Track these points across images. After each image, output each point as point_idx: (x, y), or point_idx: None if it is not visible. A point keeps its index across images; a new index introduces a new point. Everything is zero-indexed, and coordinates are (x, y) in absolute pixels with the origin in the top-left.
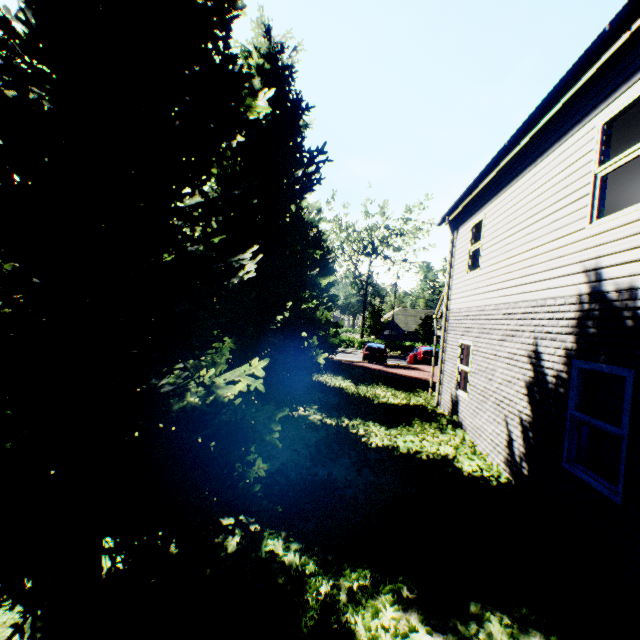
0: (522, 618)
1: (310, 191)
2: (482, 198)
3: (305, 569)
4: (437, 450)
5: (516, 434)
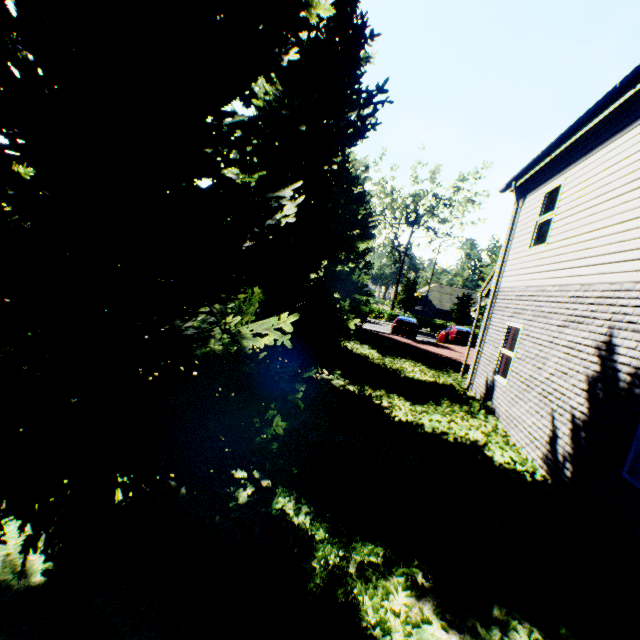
0: (556, 636)
1: (362, 138)
2: (565, 159)
3: (315, 535)
4: (466, 434)
5: (563, 431)
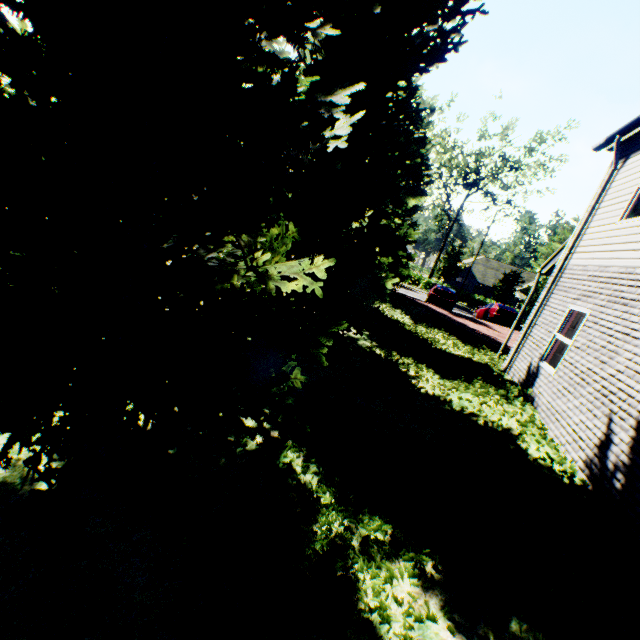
0: None
1: (439, 61)
2: None
3: (320, 498)
4: (498, 420)
5: (622, 438)
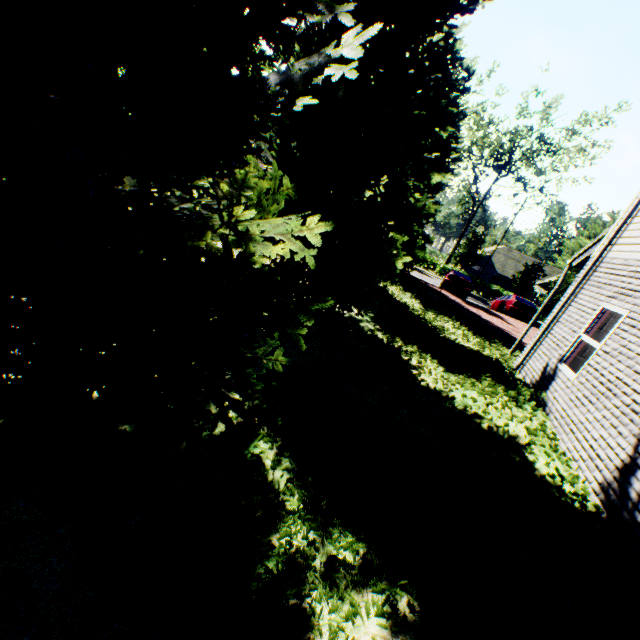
0: None
1: None
2: None
3: (285, 503)
4: (505, 425)
5: None
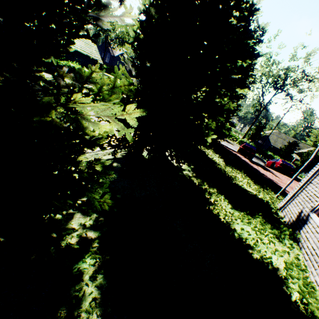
0: None
1: None
2: None
3: None
4: (269, 258)
5: None
